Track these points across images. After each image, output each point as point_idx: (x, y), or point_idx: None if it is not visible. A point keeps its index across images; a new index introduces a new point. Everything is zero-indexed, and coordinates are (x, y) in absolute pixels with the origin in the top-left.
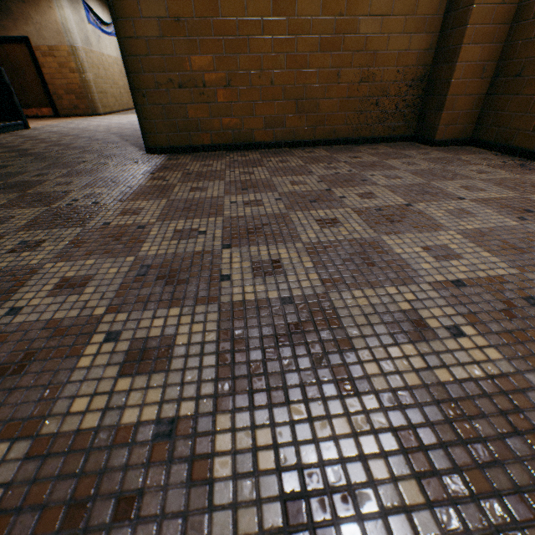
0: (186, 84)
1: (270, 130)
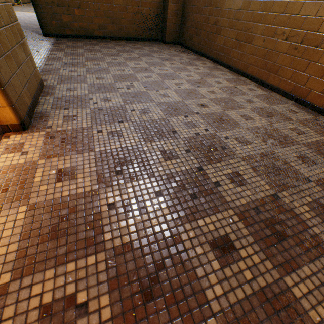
0: (60, 5)
1: (101, 31)
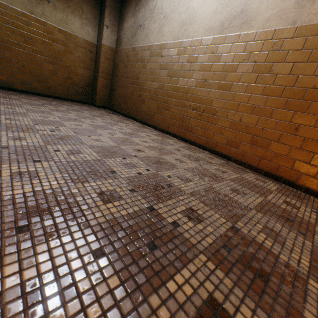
0: None
1: (23, 85)
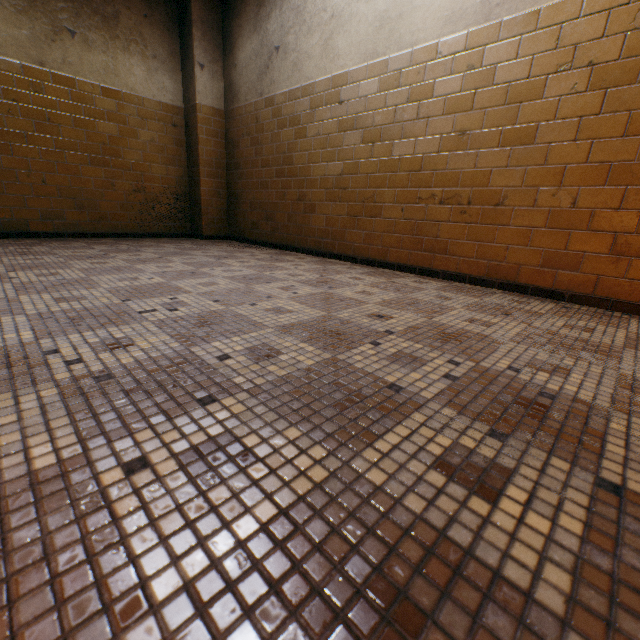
0: None
1: (49, 222)
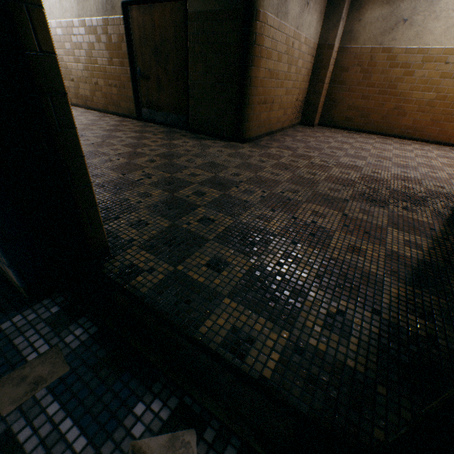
0: (264, 102)
1: (276, 124)
